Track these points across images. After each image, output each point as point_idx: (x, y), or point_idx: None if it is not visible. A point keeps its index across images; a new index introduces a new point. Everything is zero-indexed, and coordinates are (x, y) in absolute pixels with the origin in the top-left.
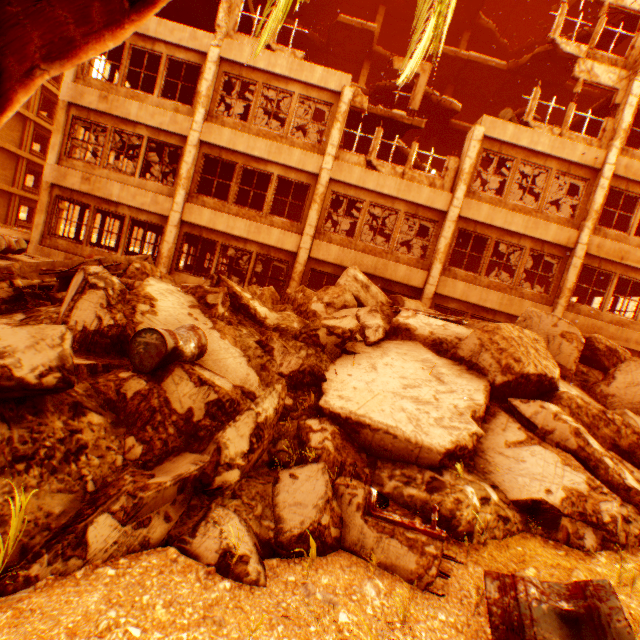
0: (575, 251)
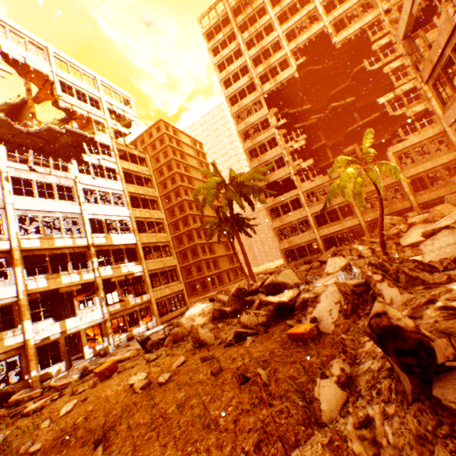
0: None
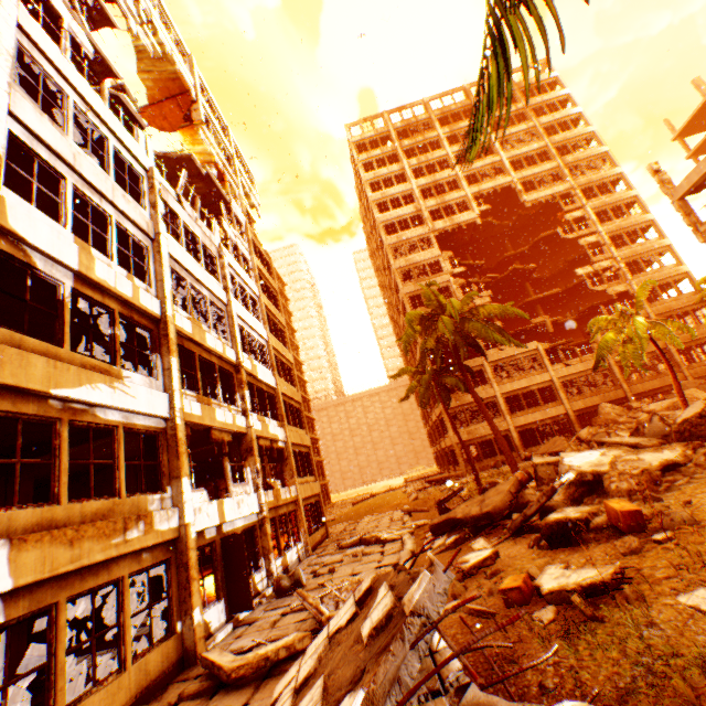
0: (668, 347)
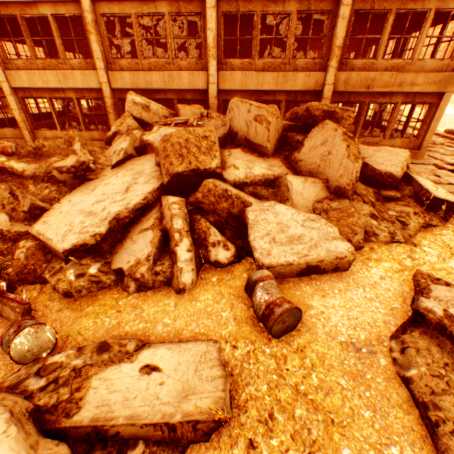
0: None
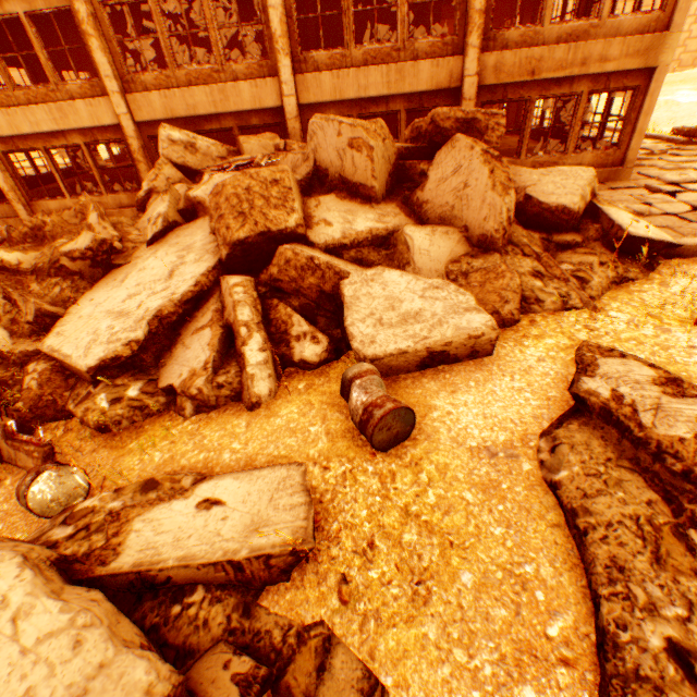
0: None
